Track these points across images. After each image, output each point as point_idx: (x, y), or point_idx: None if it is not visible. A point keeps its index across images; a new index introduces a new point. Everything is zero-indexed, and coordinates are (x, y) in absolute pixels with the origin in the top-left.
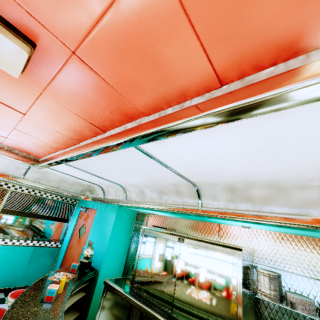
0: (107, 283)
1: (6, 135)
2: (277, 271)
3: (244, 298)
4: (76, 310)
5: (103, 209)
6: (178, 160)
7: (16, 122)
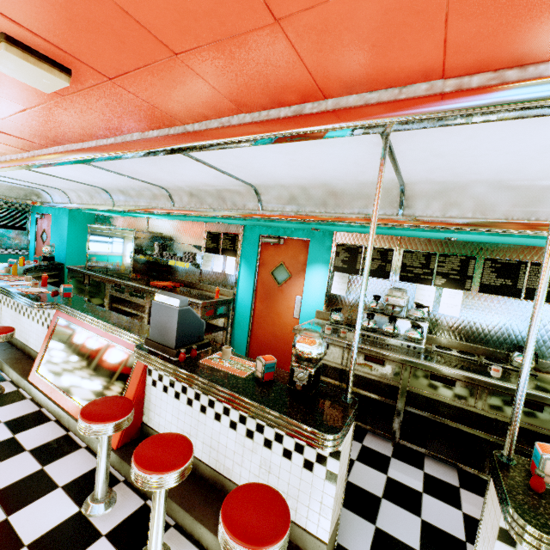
0: (69, 268)
1: None
2: (171, 243)
3: (138, 256)
4: None
5: (57, 214)
6: (59, 175)
7: None
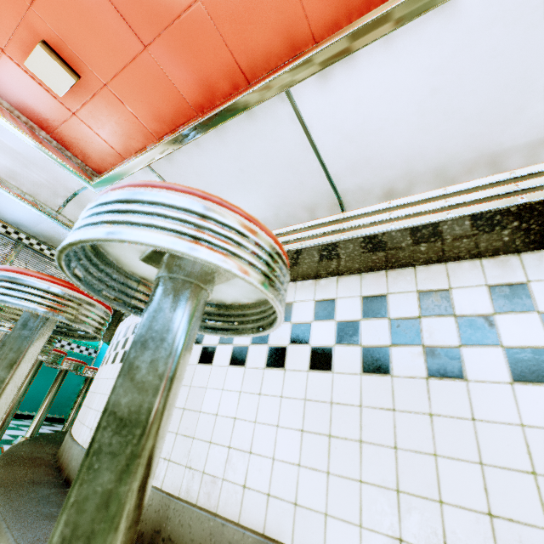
0: None
1: (79, 105)
2: None
3: None
4: None
5: None
6: (335, 129)
7: (120, 66)
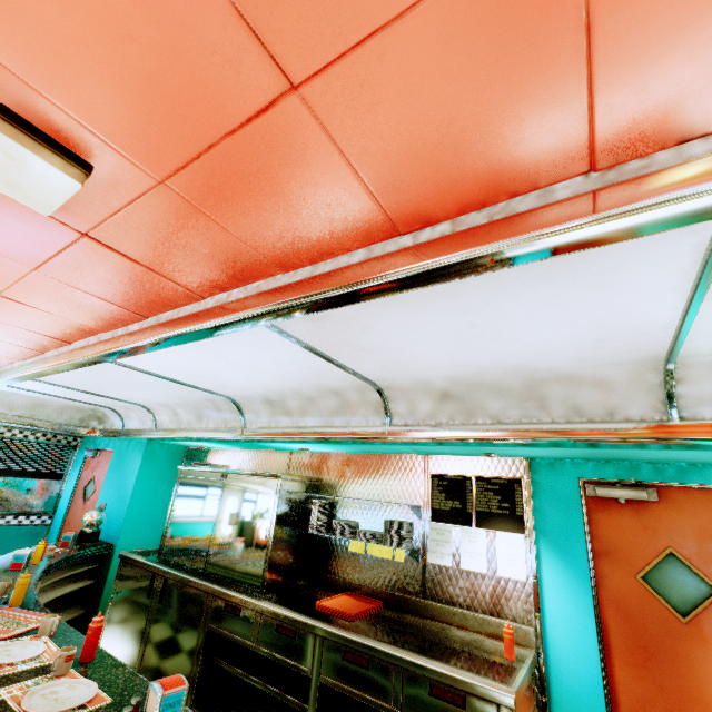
0: (124, 556)
1: None
2: (340, 500)
3: (282, 532)
4: (80, 608)
5: (124, 449)
6: (173, 372)
7: None
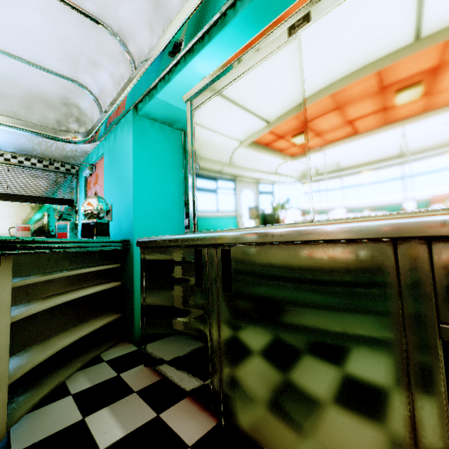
0: (142, 241)
1: None
2: None
3: None
4: (115, 312)
5: (112, 143)
6: None
7: None
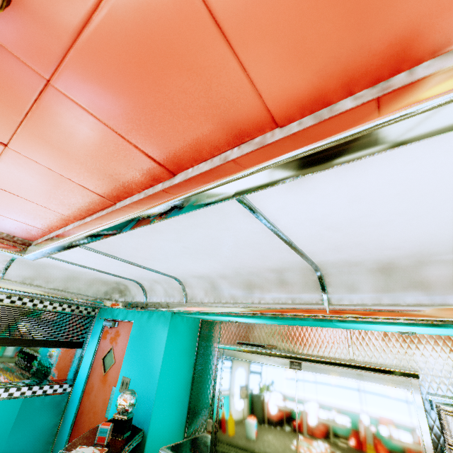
0: None
1: None
2: None
3: None
4: None
5: (145, 321)
6: (313, 221)
7: None
